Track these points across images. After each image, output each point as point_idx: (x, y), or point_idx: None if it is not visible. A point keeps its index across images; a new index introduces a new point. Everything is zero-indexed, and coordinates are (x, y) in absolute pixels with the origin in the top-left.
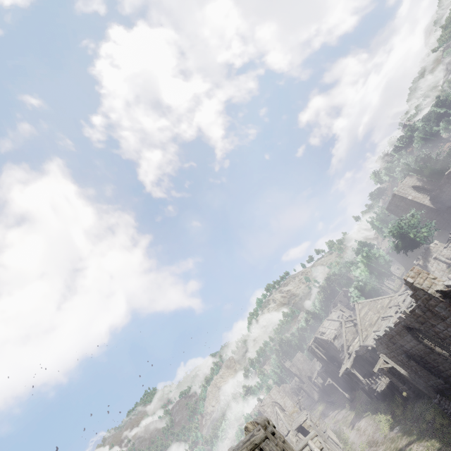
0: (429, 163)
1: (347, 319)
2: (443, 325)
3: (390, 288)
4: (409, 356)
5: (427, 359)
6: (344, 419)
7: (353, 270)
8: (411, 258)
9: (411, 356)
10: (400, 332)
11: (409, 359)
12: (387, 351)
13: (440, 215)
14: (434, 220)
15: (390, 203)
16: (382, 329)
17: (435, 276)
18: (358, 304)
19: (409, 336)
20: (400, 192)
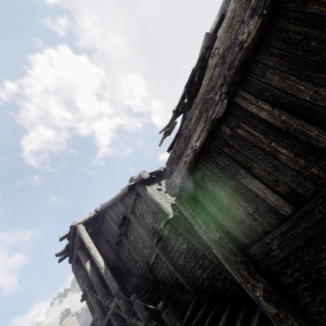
0: None
1: None
2: None
3: None
4: None
5: None
6: None
7: None
8: None
9: None
10: None
11: None
12: None
13: None
14: None
15: None
16: None
17: None
18: None
19: None
20: None
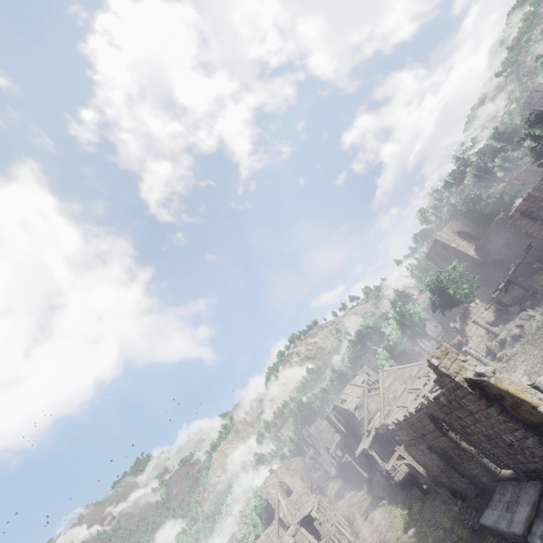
0: (478, 206)
1: (371, 387)
2: (471, 419)
3: (424, 350)
4: (430, 447)
5: (451, 453)
6: (360, 504)
7: (384, 326)
8: (450, 316)
9: (434, 448)
10: (422, 419)
11: (430, 452)
12: (408, 438)
13: (484, 269)
14: (478, 274)
15: (430, 250)
16: (403, 412)
17: (466, 358)
18: (383, 372)
19: (432, 426)
20: (443, 237)
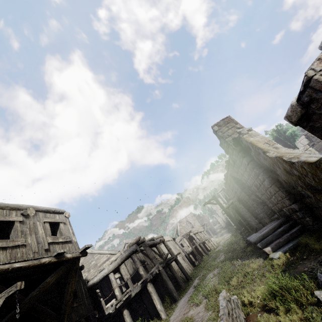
0: None
1: None
2: (246, 174)
3: None
4: (239, 200)
5: (249, 203)
6: (226, 238)
7: None
8: None
9: (241, 200)
10: (231, 180)
11: (239, 203)
12: (232, 196)
13: None
14: None
15: None
16: None
17: (241, 126)
18: None
19: (236, 184)
20: None
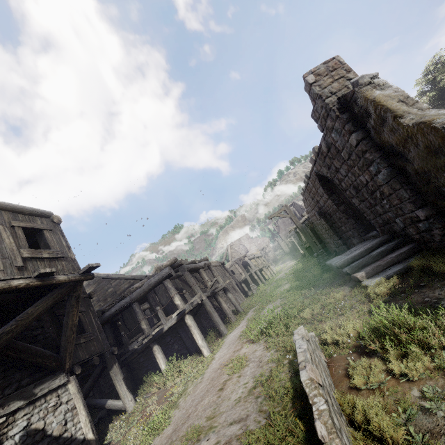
0: None
1: None
2: (345, 168)
3: None
4: (321, 213)
5: (334, 217)
6: (289, 266)
7: None
8: None
9: (324, 214)
10: (315, 183)
11: (320, 217)
12: (310, 208)
13: None
14: None
15: None
16: None
17: (357, 76)
18: None
19: (321, 188)
20: None
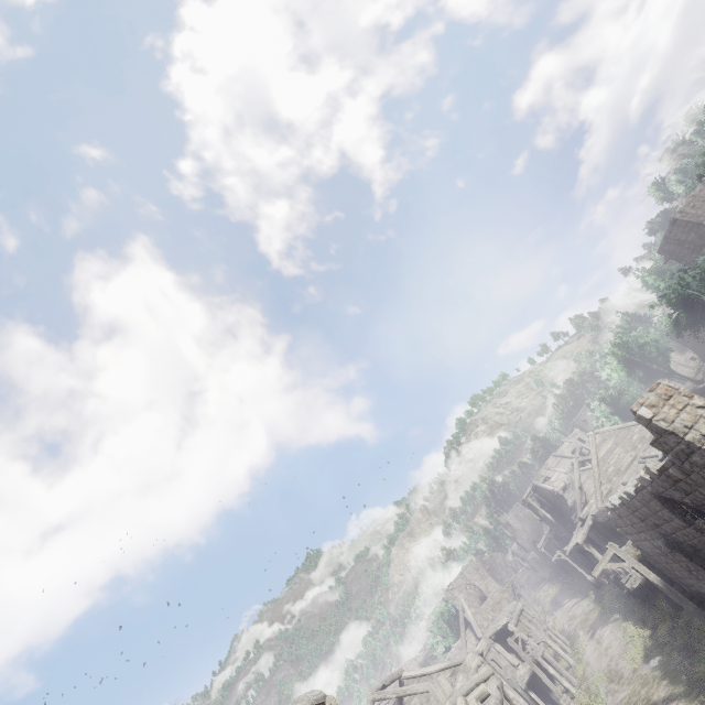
0: None
1: (583, 458)
2: None
3: None
4: (671, 544)
5: None
6: (584, 617)
7: (600, 369)
8: None
9: (677, 544)
10: (648, 503)
11: (671, 550)
12: (633, 529)
13: None
14: None
15: (665, 238)
16: (620, 492)
17: None
18: (594, 436)
19: (667, 512)
20: (687, 213)
